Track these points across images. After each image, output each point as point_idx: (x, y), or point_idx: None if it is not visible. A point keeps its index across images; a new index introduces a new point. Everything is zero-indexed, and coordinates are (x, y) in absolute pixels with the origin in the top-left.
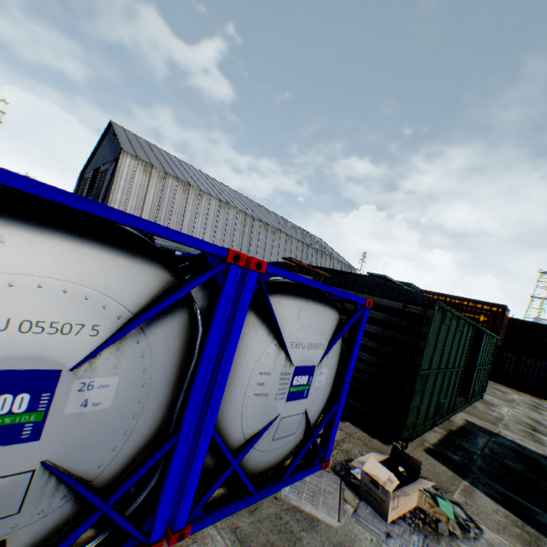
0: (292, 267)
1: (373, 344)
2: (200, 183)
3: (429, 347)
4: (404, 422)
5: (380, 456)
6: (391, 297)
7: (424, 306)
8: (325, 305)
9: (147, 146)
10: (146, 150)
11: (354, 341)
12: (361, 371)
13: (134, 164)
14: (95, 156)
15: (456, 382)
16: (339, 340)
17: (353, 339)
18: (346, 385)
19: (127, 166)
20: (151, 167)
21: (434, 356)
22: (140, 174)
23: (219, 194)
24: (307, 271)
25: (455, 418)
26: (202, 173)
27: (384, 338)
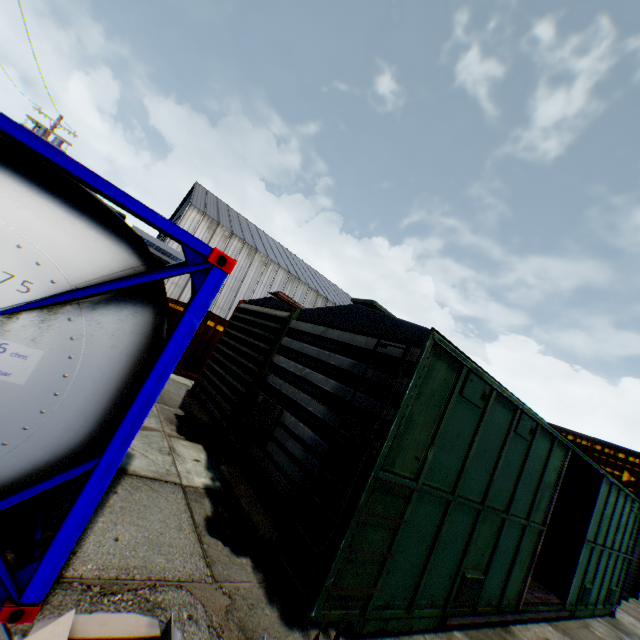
0: (275, 303)
1: (324, 411)
2: (272, 252)
3: (416, 429)
4: (323, 579)
5: (136, 628)
6: (369, 332)
7: (412, 344)
8: (75, 212)
9: (225, 209)
10: (221, 211)
11: (173, 332)
12: (296, 461)
13: (199, 219)
14: (175, 216)
15: (526, 551)
16: (135, 320)
17: (174, 329)
18: (128, 425)
19: (191, 219)
20: (217, 225)
21: (438, 460)
22: (203, 230)
23: (291, 267)
24: (288, 306)
25: (524, 630)
26: (282, 246)
27: (342, 402)
